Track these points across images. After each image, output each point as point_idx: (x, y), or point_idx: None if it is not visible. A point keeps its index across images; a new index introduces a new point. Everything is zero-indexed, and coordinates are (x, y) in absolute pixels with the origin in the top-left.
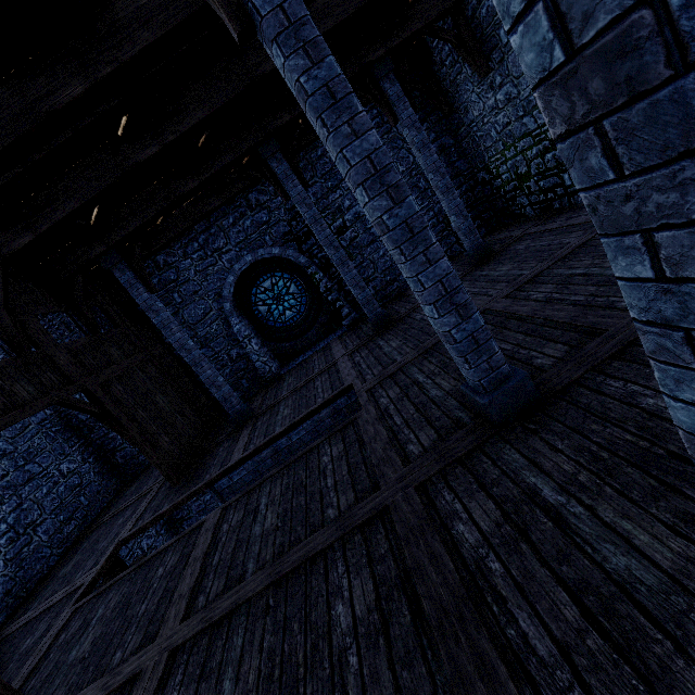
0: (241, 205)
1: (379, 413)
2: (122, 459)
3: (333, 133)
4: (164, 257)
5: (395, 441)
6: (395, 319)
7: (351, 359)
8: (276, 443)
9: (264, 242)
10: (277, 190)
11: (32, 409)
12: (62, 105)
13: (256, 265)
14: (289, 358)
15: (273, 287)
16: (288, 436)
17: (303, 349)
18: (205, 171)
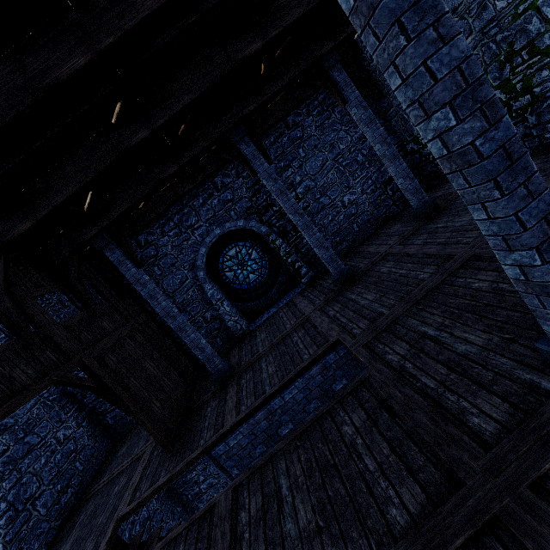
0: (209, 188)
1: (394, 372)
2: (112, 420)
3: (415, 39)
4: (145, 237)
5: (442, 410)
6: (358, 274)
7: (324, 314)
8: (269, 404)
9: (230, 217)
10: (246, 169)
11: (31, 394)
12: (63, 78)
13: (222, 237)
14: (255, 316)
15: (237, 255)
16: (280, 395)
17: (266, 306)
18: (184, 156)
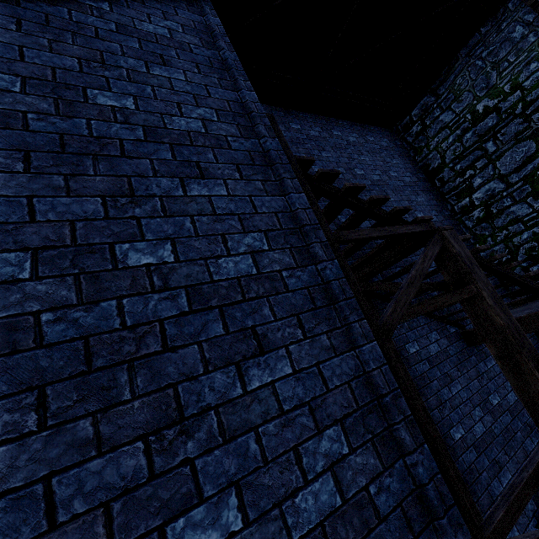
0: None
1: None
2: None
3: None
4: None
5: None
6: None
7: None
8: None
9: None
10: None
11: None
12: None
13: None
14: None
15: None
16: None
17: None
18: None
